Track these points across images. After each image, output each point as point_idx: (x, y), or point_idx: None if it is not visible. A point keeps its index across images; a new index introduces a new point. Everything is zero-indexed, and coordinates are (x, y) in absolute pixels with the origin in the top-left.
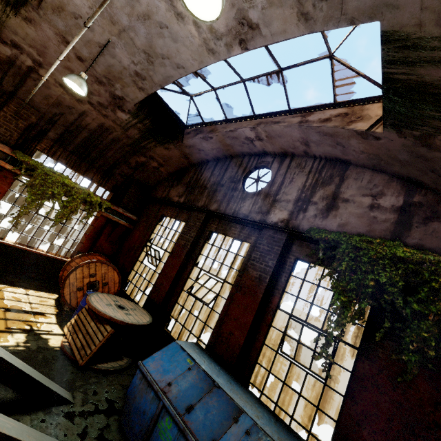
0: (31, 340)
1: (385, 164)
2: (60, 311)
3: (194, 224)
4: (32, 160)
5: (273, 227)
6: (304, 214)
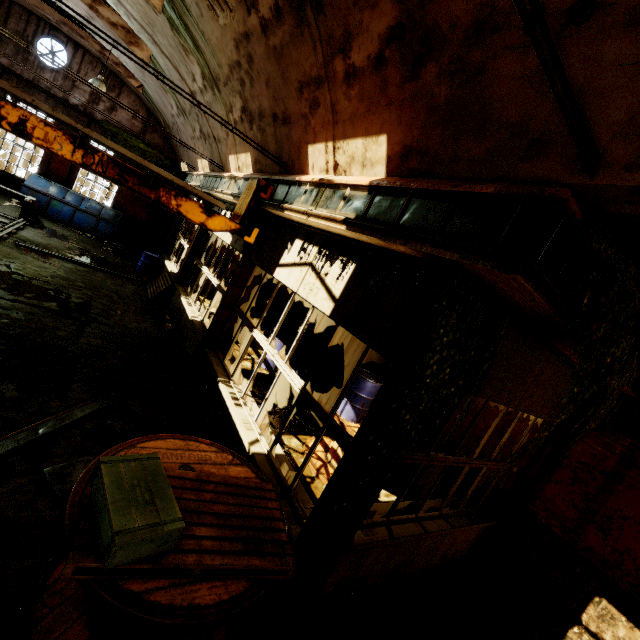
0: None
1: (142, 99)
2: None
3: None
4: None
5: (79, 112)
6: (98, 107)
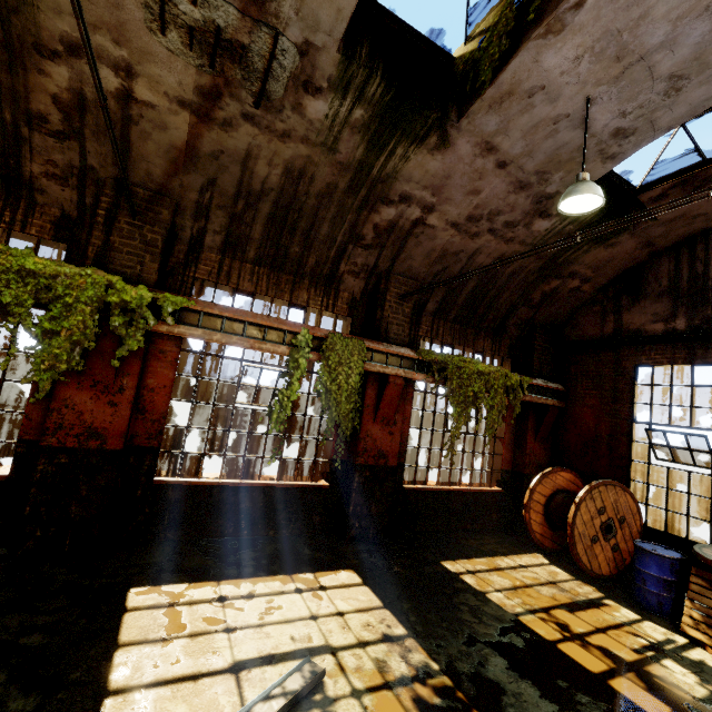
0: (698, 673)
1: None
2: (598, 588)
3: None
4: (437, 354)
5: None
6: None
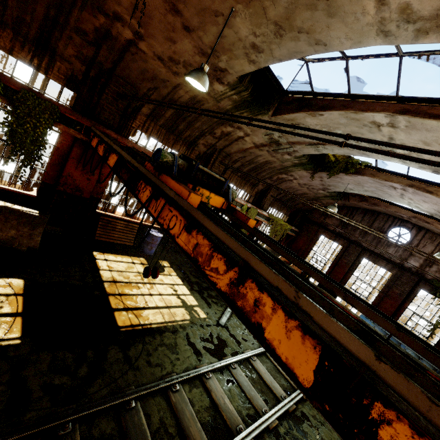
0: None
1: None
2: None
3: (353, 252)
4: (273, 216)
5: (410, 272)
6: (429, 268)
